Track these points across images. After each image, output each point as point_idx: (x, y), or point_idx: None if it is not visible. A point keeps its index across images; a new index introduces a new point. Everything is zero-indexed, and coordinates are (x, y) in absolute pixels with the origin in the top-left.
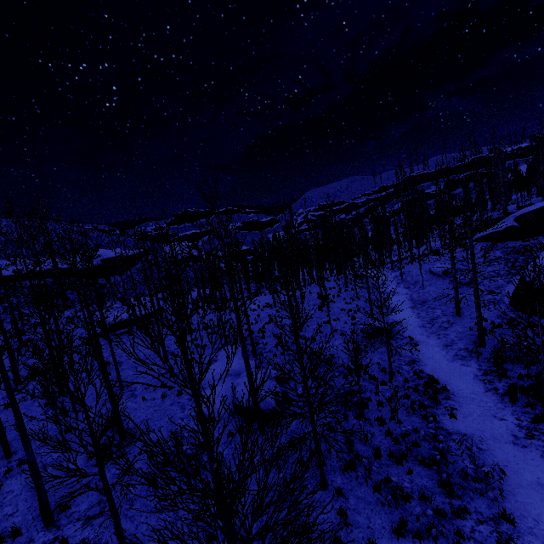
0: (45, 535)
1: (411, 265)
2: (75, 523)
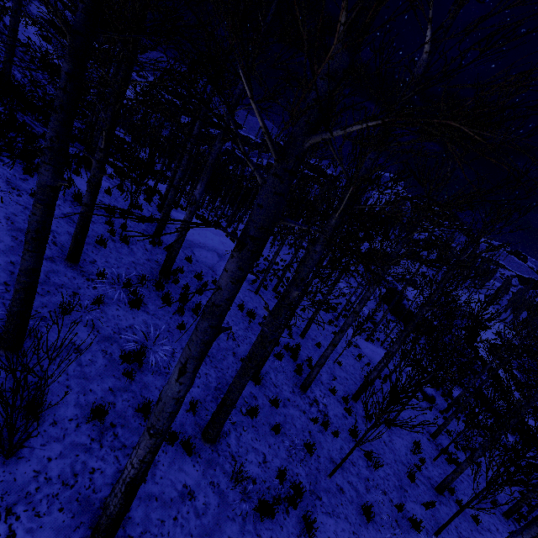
0: (510, 524)
1: None
2: (501, 508)
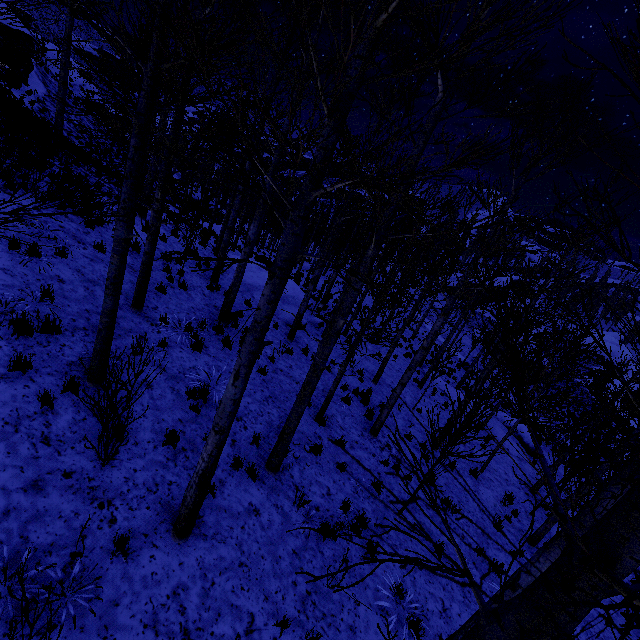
0: None
1: (411, 291)
2: None
